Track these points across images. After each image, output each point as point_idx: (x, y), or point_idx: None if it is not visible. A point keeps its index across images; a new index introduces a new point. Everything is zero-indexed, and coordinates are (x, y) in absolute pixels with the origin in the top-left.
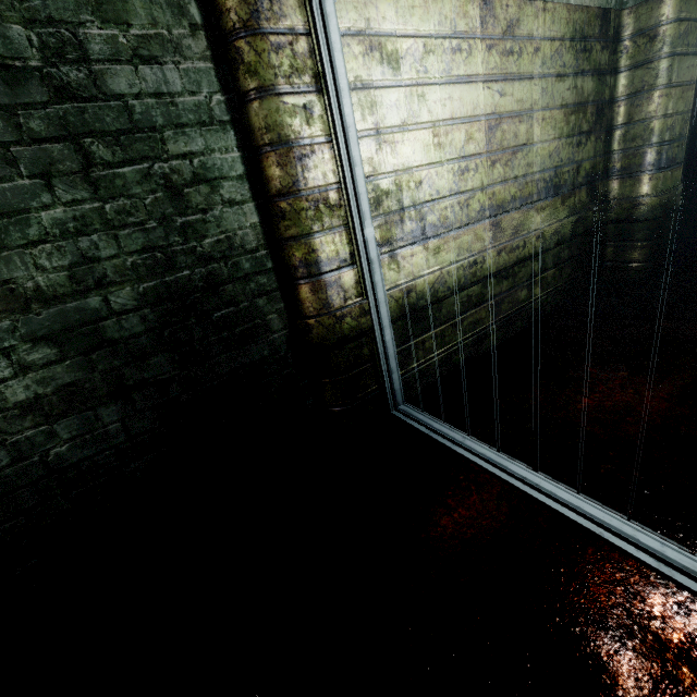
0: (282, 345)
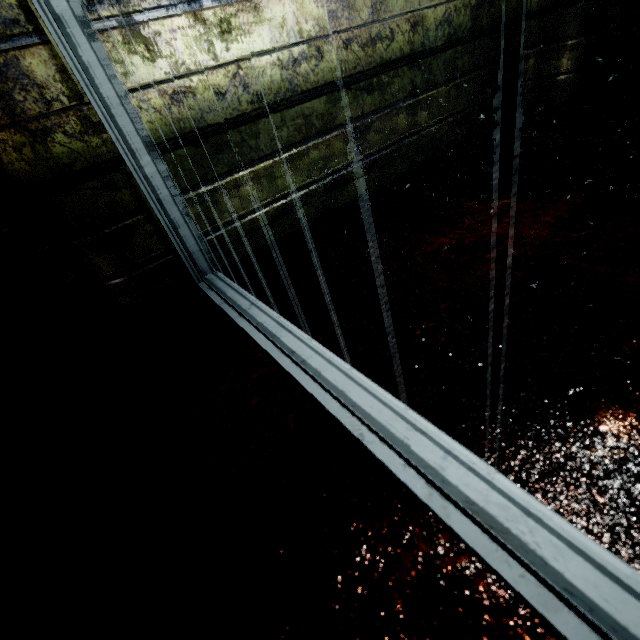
0: None
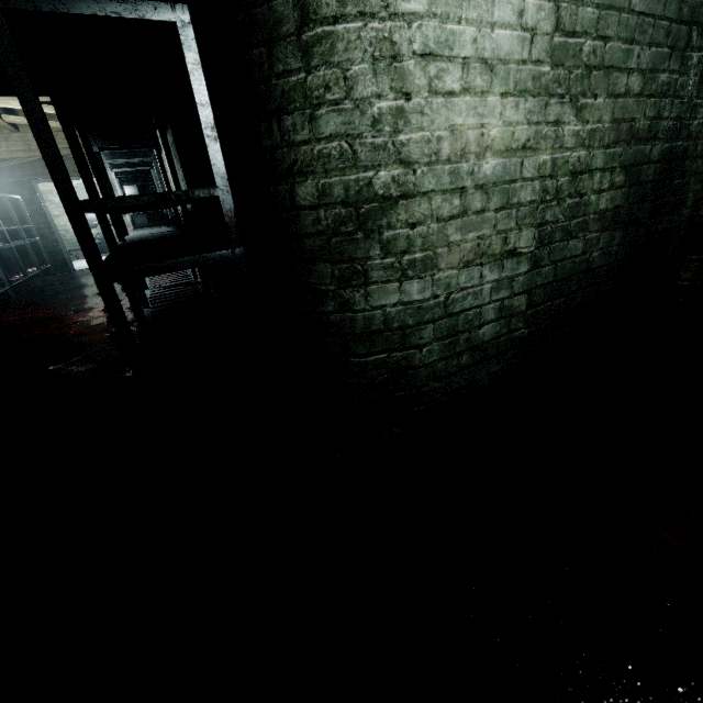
0: (683, 221)
